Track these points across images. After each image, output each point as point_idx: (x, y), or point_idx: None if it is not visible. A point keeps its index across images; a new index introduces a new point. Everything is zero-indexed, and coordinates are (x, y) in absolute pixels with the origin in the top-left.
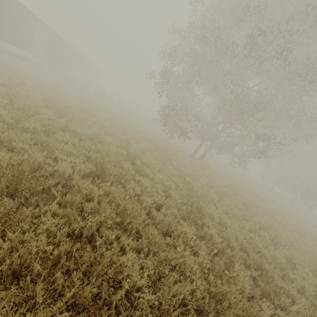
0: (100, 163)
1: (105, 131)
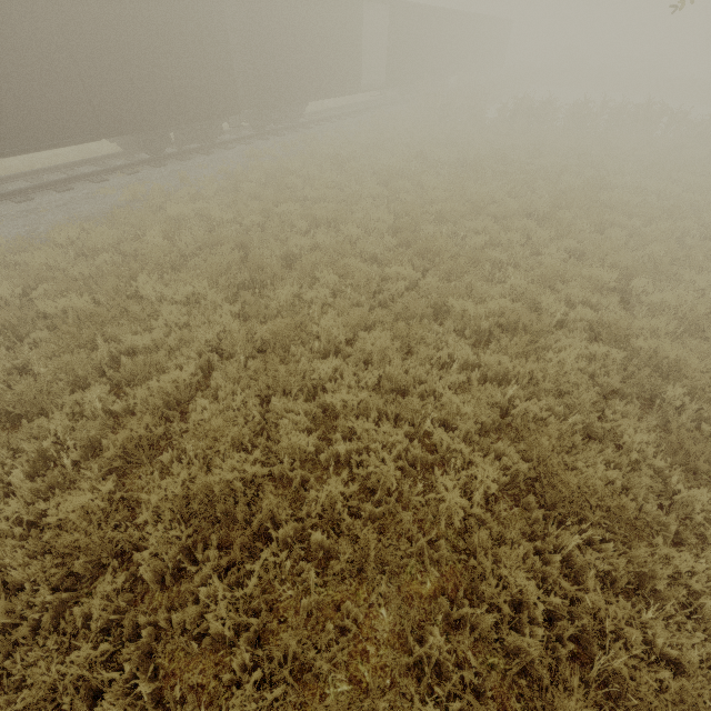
0: (542, 458)
1: (544, 273)
